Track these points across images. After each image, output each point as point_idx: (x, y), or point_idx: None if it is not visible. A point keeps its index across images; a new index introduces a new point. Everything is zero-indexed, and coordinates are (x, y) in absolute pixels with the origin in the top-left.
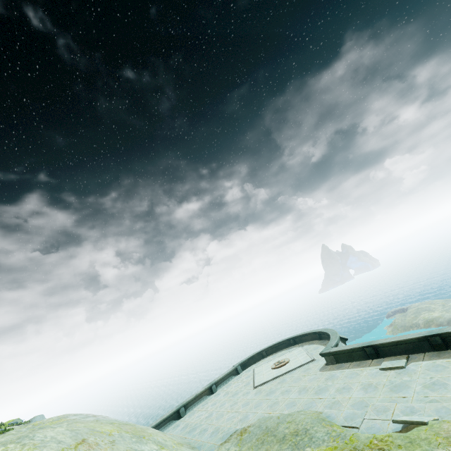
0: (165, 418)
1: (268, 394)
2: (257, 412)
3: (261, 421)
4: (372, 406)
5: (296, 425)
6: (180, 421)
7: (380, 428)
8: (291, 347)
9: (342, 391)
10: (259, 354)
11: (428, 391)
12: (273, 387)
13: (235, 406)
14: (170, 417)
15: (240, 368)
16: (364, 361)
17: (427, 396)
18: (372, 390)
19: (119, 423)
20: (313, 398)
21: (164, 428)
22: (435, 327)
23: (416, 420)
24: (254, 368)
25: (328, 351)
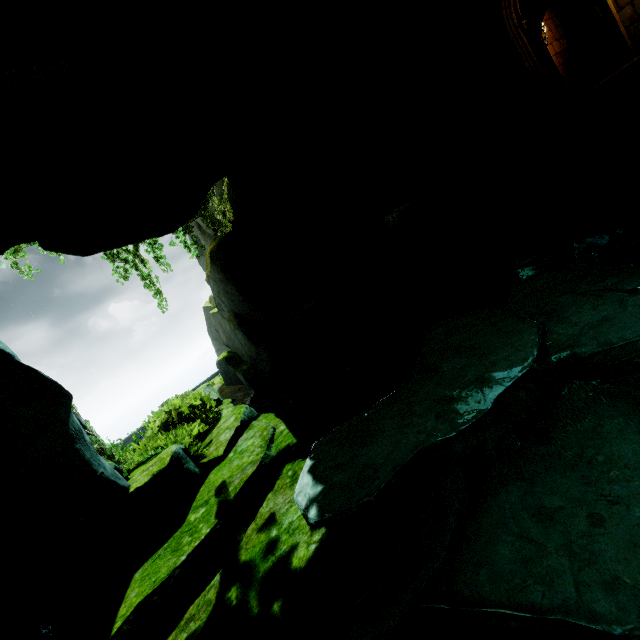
0: None
1: None
2: None
3: None
4: None
5: None
6: None
7: None
8: None
9: None
10: None
11: None
12: None
13: None
14: None
15: None
16: None
17: None
18: None
19: None
20: None
21: None
22: None
23: None
24: None
25: None
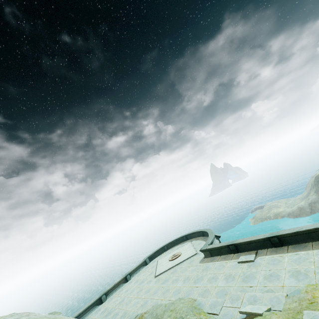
0: (90, 305)
1: (163, 283)
2: (154, 298)
3: (154, 308)
4: (229, 295)
5: (175, 314)
6: (102, 305)
7: (232, 314)
8: (184, 242)
9: (212, 281)
10: (162, 249)
11: (267, 281)
12: (168, 277)
13: (140, 293)
14: (94, 303)
15: (148, 260)
16: (229, 255)
17: (266, 286)
18: (231, 280)
19: (47, 318)
20: (192, 286)
21: (89, 313)
22: (280, 218)
23: (255, 311)
24: (158, 260)
25: (205, 248)
